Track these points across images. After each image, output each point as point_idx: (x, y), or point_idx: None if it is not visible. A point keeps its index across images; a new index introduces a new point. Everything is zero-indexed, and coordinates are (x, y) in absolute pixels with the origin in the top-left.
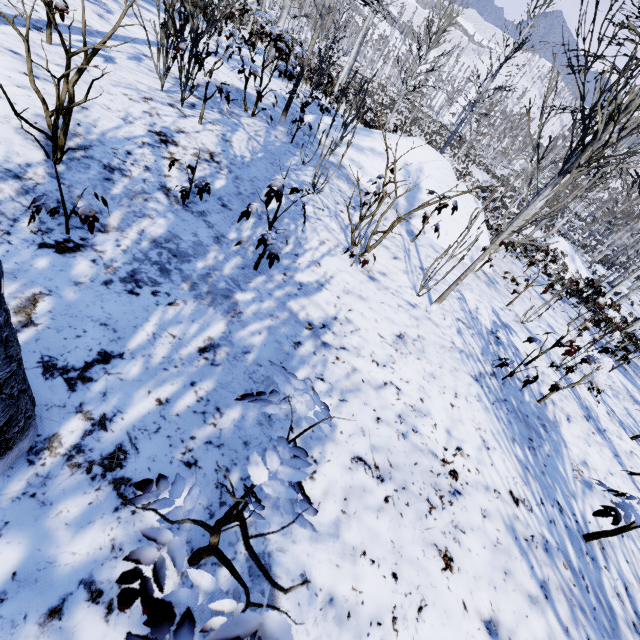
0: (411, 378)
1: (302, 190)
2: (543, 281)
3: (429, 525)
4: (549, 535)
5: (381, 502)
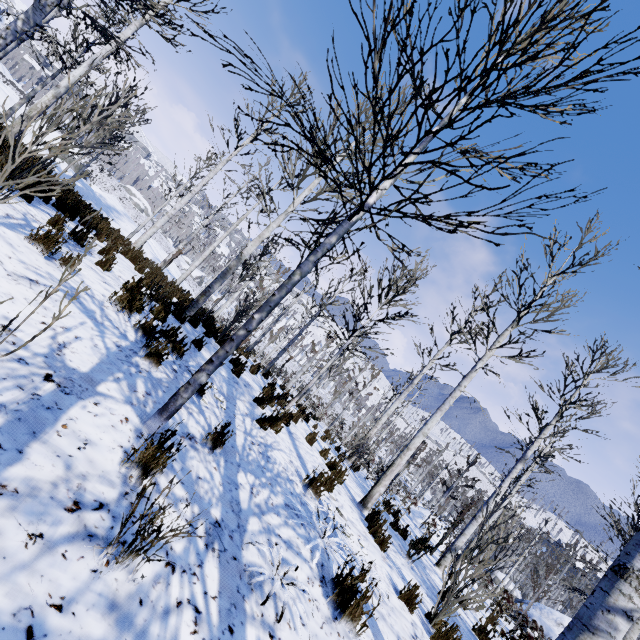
0: None
1: None
2: None
3: None
4: None
5: None
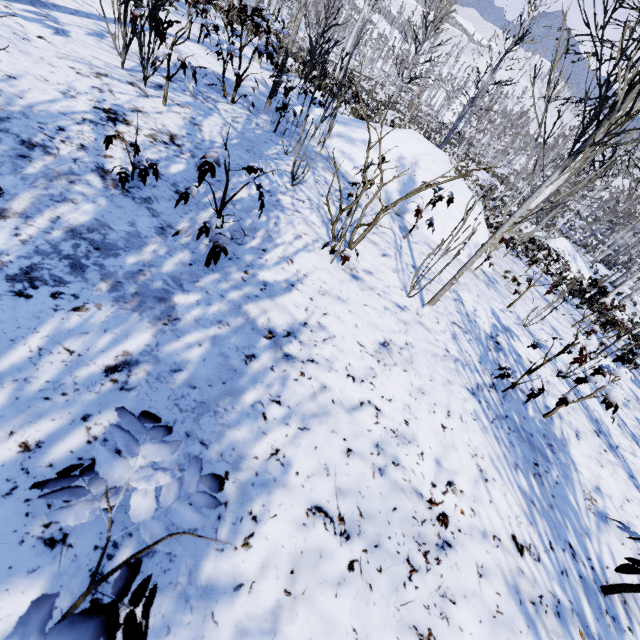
0: (395, 395)
1: (260, 169)
2: (545, 281)
3: (408, 598)
4: (561, 592)
5: (343, 570)
